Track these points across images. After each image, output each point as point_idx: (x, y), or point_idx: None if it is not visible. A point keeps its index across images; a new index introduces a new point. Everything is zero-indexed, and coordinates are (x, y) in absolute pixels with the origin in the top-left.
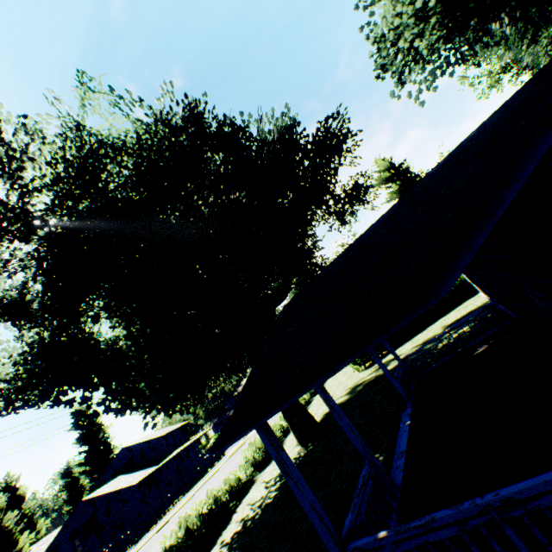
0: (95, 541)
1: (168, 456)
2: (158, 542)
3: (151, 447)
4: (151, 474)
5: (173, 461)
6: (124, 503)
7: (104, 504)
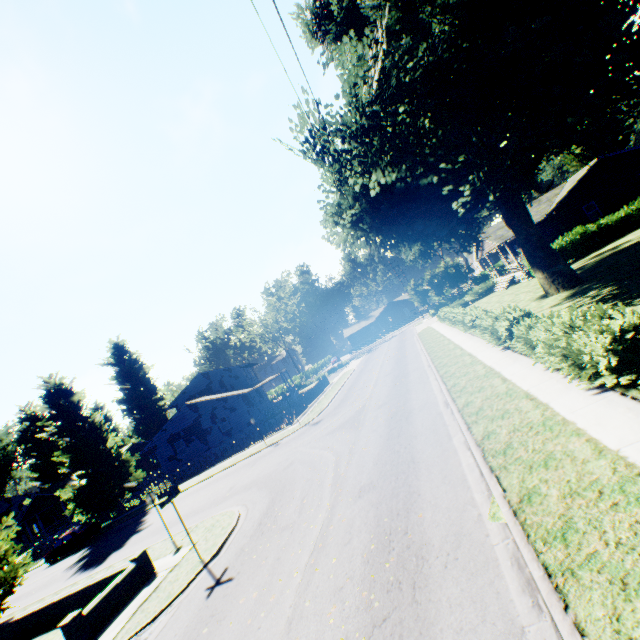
0: (199, 445)
1: (262, 381)
2: (359, 398)
3: (232, 375)
4: (246, 395)
5: (255, 393)
6: (232, 411)
7: (209, 411)
